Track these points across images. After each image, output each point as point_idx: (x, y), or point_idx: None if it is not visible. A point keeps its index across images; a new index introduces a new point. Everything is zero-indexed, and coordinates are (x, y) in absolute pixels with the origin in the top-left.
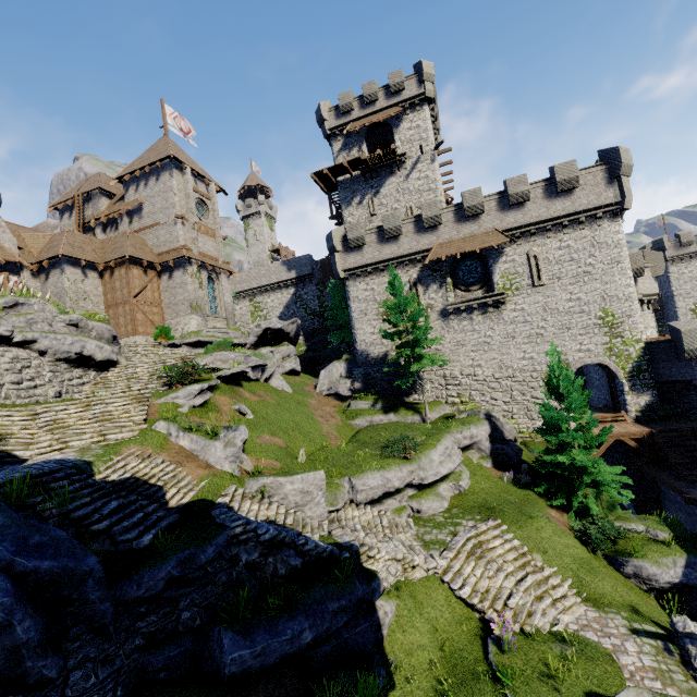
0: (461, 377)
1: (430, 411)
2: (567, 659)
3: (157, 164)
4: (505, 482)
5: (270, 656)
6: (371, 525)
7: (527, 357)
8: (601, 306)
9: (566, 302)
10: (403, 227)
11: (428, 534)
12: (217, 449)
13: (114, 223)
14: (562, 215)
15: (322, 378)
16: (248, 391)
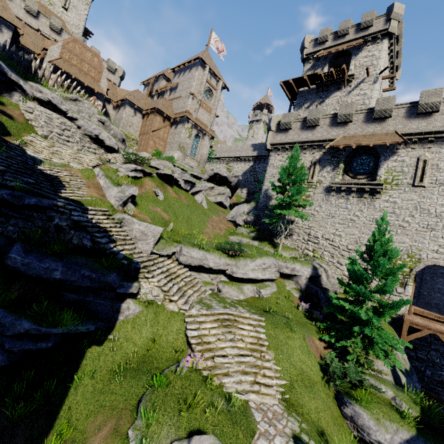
0: (321, 238)
1: (284, 250)
2: (215, 408)
3: (191, 62)
4: (300, 310)
5: (31, 270)
6: (175, 274)
7: None
8: None
9: (440, 206)
10: (322, 120)
11: (209, 300)
12: (113, 190)
13: (163, 94)
14: None
15: (233, 211)
16: (174, 191)
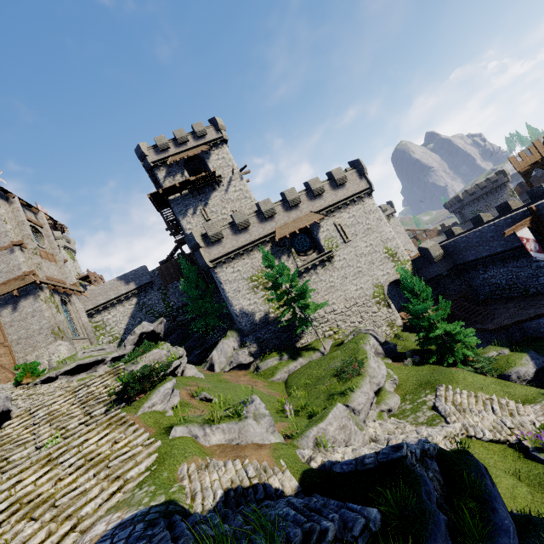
0: (326, 315)
1: (322, 345)
2: None
3: None
4: (410, 366)
5: None
6: (390, 431)
7: (359, 288)
8: (383, 246)
9: (366, 248)
10: (249, 220)
11: (418, 418)
12: (253, 426)
13: None
14: (345, 198)
15: (217, 358)
16: (184, 384)
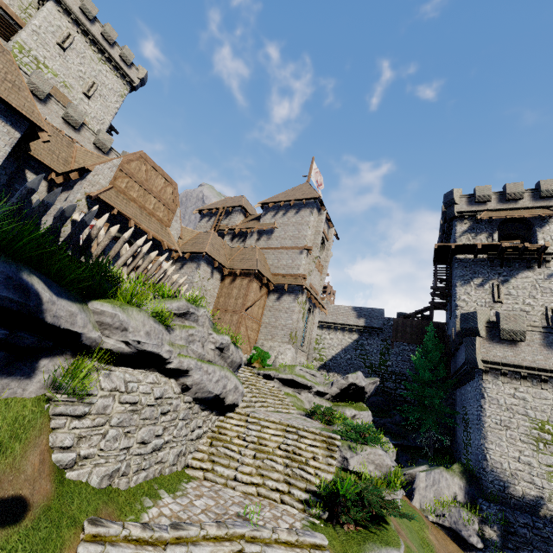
0: None
1: None
2: None
3: (303, 201)
4: None
5: None
6: None
7: None
8: None
9: None
10: None
11: None
12: None
13: (243, 236)
14: None
15: (423, 486)
16: None
